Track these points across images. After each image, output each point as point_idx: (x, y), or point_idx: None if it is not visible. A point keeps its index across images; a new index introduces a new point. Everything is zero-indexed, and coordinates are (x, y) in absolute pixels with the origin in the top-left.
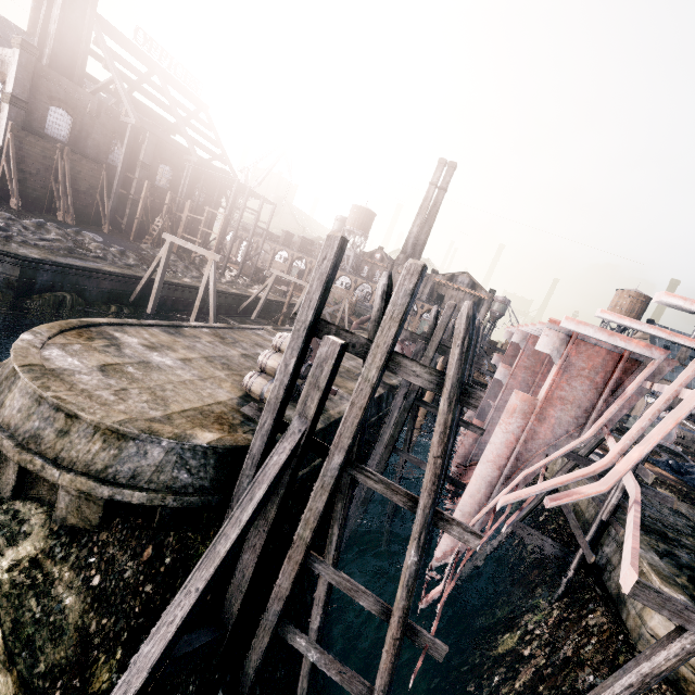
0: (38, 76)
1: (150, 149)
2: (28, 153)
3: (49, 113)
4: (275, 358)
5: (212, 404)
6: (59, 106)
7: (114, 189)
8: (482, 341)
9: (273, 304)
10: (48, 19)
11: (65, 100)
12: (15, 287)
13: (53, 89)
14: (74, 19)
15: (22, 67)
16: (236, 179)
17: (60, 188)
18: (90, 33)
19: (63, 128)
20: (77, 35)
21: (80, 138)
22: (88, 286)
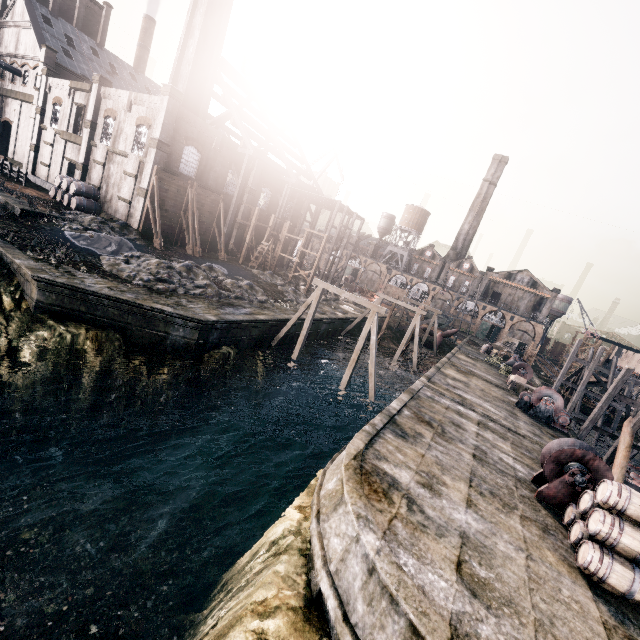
0: (179, 119)
1: (257, 175)
2: (166, 192)
3: (183, 152)
4: (631, 534)
5: (609, 638)
6: (191, 145)
7: (229, 217)
8: (615, 373)
9: (364, 320)
10: (180, 61)
11: (197, 138)
12: (192, 349)
13: (189, 130)
14: (203, 59)
15: (168, 113)
16: (338, 201)
17: (190, 222)
18: (215, 71)
19: (192, 165)
20: (205, 74)
21: (205, 172)
22: (243, 336)
